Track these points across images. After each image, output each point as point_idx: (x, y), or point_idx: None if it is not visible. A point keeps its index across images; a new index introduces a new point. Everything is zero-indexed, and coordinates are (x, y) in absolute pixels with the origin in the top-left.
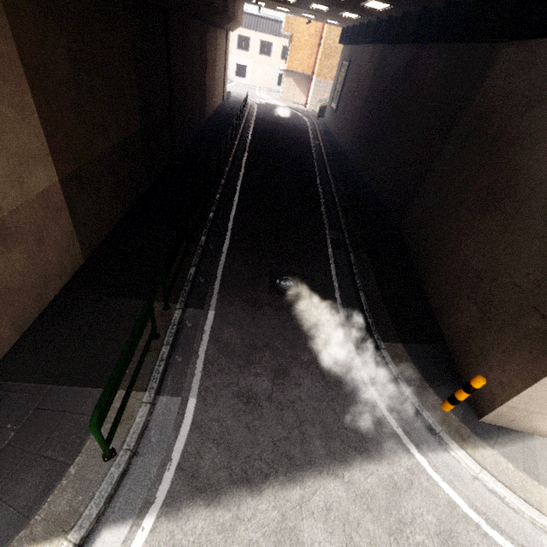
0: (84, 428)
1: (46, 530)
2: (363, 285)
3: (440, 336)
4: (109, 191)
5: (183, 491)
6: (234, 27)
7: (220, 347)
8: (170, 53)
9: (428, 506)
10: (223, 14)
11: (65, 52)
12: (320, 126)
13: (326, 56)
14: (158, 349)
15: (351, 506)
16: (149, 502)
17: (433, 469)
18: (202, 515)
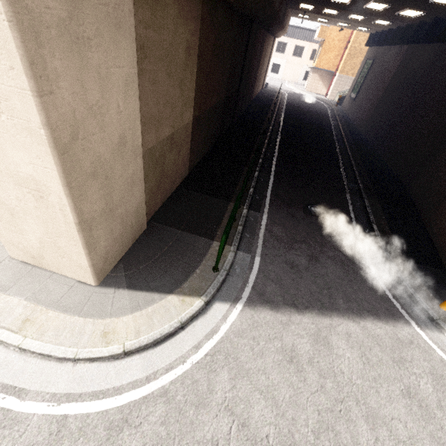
0: (200, 254)
1: (189, 292)
2: (375, 220)
3: (441, 265)
4: (205, 134)
5: (256, 299)
6: (281, 35)
7: (272, 235)
8: (247, 50)
9: (424, 357)
10: (280, 24)
11: (211, 45)
12: (338, 111)
13: (350, 57)
14: (235, 227)
15: (365, 339)
16: (238, 298)
17: (430, 340)
18: (269, 313)
